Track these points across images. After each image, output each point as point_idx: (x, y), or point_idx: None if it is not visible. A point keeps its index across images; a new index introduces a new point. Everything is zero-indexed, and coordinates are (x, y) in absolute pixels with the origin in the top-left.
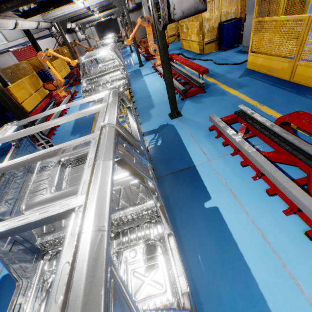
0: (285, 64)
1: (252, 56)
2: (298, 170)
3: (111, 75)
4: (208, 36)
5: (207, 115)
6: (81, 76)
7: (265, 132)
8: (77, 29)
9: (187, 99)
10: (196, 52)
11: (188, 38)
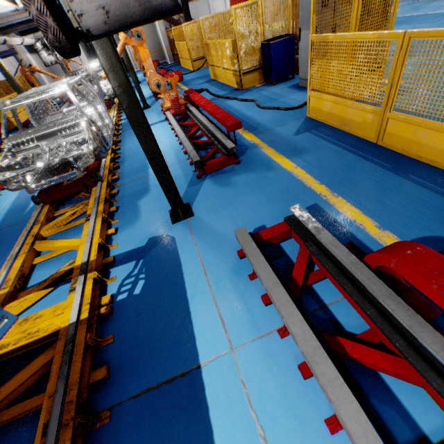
0: (369, 114)
1: (314, 97)
2: (429, 399)
3: (66, 134)
4: (247, 62)
5: (238, 216)
6: (4, 137)
7: (348, 287)
8: (39, 47)
9: (208, 177)
10: (231, 86)
11: (218, 63)
